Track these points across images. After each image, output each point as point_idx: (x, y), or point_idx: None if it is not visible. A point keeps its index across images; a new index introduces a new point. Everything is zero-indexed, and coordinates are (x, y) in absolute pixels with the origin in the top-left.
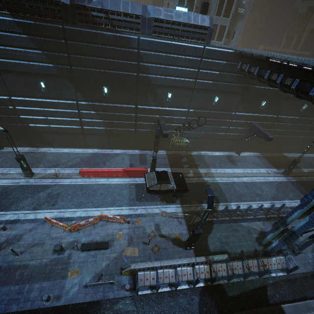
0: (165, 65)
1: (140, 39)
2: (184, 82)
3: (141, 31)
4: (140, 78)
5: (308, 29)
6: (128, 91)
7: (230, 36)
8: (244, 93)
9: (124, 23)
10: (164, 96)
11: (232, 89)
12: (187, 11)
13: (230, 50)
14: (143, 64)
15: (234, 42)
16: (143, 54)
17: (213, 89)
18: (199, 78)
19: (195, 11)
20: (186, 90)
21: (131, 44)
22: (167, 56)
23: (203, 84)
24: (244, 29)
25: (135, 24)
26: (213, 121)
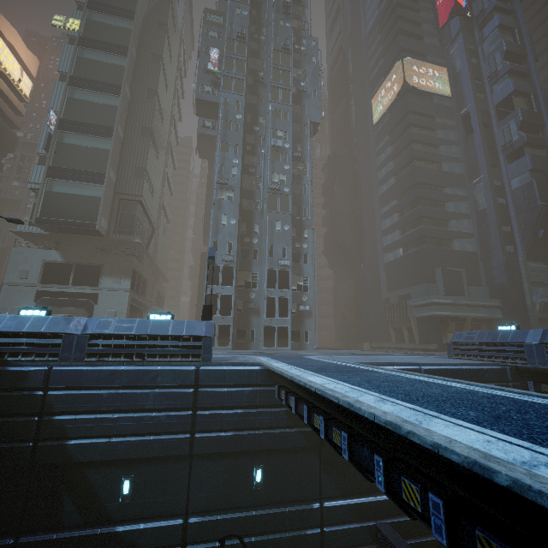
0: (113, 412)
1: (51, 370)
2: (162, 444)
3: (60, 356)
4: (40, 453)
5: (413, 317)
6: (1, 493)
7: (302, 338)
8: (321, 447)
9: (25, 348)
10: (111, 491)
11: (287, 442)
12: (170, 317)
13: (254, 367)
14: (53, 418)
15: (311, 345)
16: (57, 397)
17: (241, 449)
18: (199, 429)
19: (236, 314)
20: (171, 461)
21: (27, 382)
22: (115, 394)
23: (211, 442)
24: (337, 326)
25: (54, 346)
26: (266, 543)
